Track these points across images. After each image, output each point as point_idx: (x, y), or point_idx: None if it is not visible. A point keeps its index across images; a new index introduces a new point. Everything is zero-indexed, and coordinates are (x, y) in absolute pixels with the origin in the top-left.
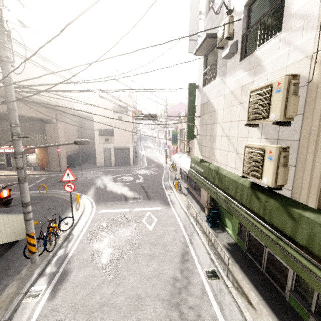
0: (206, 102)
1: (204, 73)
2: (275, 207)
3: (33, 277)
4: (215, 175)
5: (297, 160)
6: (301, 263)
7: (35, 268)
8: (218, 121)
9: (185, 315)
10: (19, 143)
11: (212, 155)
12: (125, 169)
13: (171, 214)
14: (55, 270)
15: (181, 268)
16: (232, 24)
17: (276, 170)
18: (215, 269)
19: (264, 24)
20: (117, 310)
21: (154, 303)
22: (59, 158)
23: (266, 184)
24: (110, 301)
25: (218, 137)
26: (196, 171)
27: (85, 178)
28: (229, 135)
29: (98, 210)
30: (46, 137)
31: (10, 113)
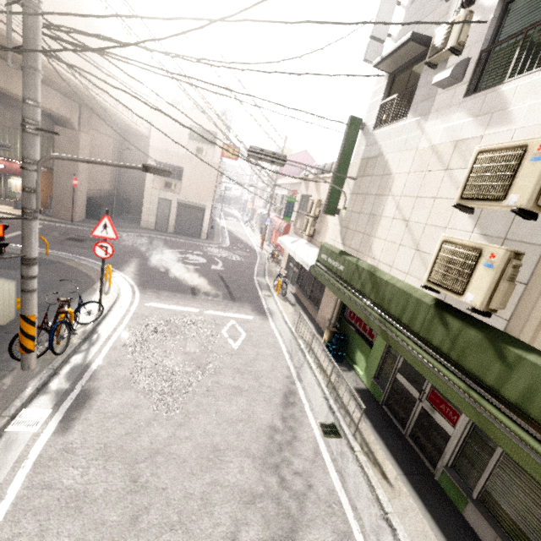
0: (376, 155)
1: (383, 106)
2: (474, 342)
3: (28, 392)
4: (367, 280)
5: (532, 276)
6: (505, 426)
7: (29, 377)
8: (392, 192)
9: (288, 483)
10: (36, 141)
11: (367, 247)
12: (192, 243)
13: (269, 331)
14: (67, 386)
15: (283, 414)
16: (468, 26)
17: (495, 286)
18: (336, 423)
19: (528, 41)
20: (180, 463)
21: (241, 460)
22: (74, 196)
23: (469, 305)
24: (167, 449)
25: (387, 219)
26: (329, 269)
27: (119, 243)
28: (410, 218)
29: (144, 302)
30: (54, 151)
31: (29, 74)
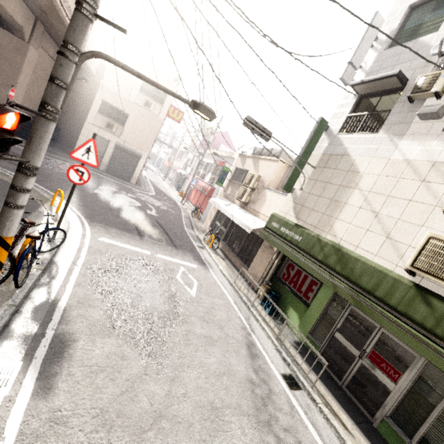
0: (341, 154)
1: (348, 118)
2: None
3: None
4: (332, 253)
5: None
6: None
7: None
8: (360, 187)
9: (283, 441)
10: (89, 28)
11: (327, 226)
12: (123, 185)
13: (214, 281)
14: (35, 329)
15: (253, 366)
16: None
17: None
18: (293, 375)
19: None
20: (186, 427)
21: (238, 419)
22: None
23: None
24: (169, 410)
25: (352, 207)
26: (282, 236)
27: (53, 168)
28: (380, 211)
29: (96, 236)
30: None
31: None
